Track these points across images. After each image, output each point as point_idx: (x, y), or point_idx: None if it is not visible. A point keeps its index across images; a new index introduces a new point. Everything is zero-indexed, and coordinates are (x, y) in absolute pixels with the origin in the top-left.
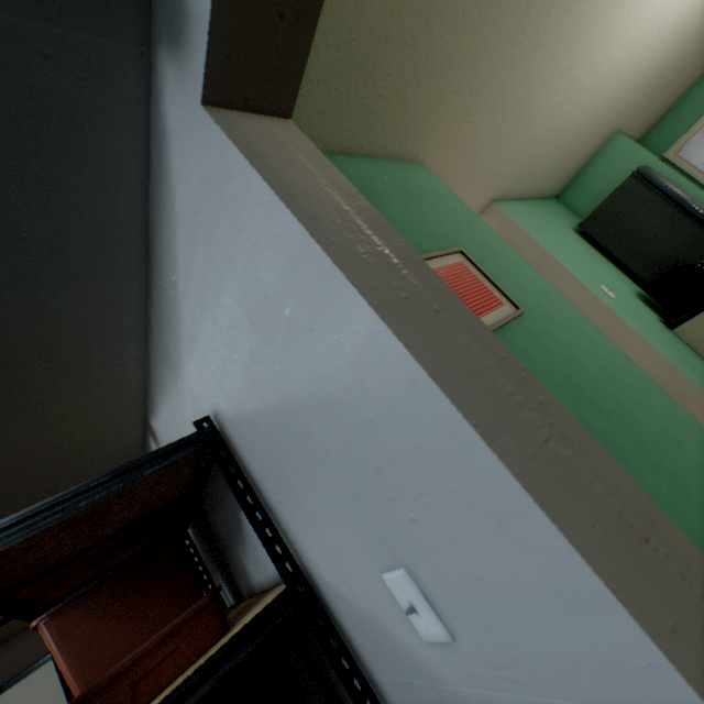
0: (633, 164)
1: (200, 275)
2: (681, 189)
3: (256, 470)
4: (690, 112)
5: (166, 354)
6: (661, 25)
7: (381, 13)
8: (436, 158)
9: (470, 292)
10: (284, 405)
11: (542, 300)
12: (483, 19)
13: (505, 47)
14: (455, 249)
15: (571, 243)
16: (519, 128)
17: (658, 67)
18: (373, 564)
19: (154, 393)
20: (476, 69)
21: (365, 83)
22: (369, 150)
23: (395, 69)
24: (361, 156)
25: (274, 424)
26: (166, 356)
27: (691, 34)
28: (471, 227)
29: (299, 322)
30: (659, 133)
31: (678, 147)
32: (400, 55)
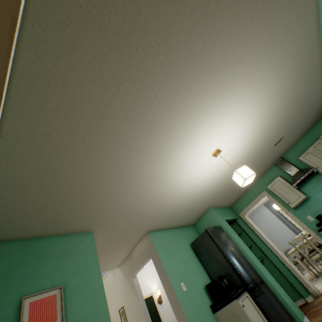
0: (215, 221)
1: None
2: (230, 237)
3: None
4: (245, 201)
5: None
6: (199, 190)
7: (51, 213)
8: (101, 228)
9: (42, 313)
10: None
11: (90, 313)
12: (100, 206)
13: (117, 207)
14: (59, 286)
15: (182, 253)
16: (144, 216)
17: (212, 195)
18: None
19: None
20: (106, 212)
21: (52, 223)
22: (62, 233)
23: (64, 219)
24: (59, 234)
25: None
26: None
27: (221, 188)
28: (87, 267)
29: None
30: (236, 205)
31: (243, 213)
32: (65, 216)
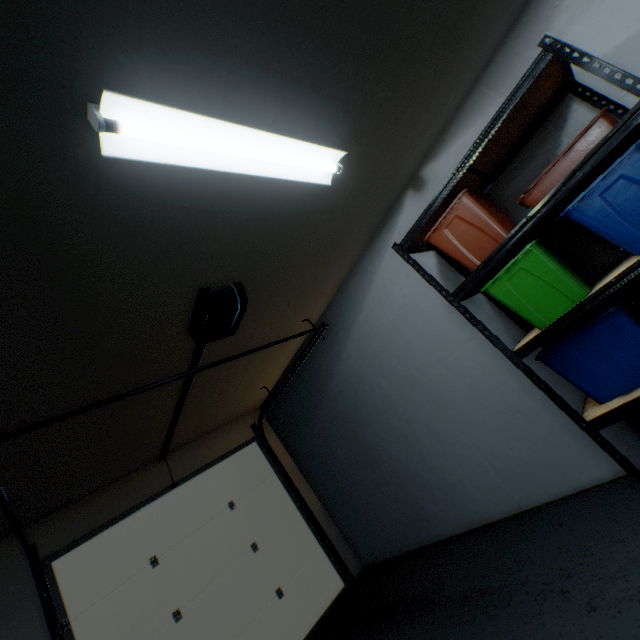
0: None
1: None
2: None
3: (604, 89)
4: None
5: (503, 77)
6: None
7: None
8: None
9: None
10: None
11: None
12: None
13: None
14: None
15: None
16: None
17: None
18: None
19: (452, 132)
20: None
21: None
22: None
23: None
24: None
25: None
26: (502, 79)
27: None
28: None
29: None
30: None
31: None
32: None
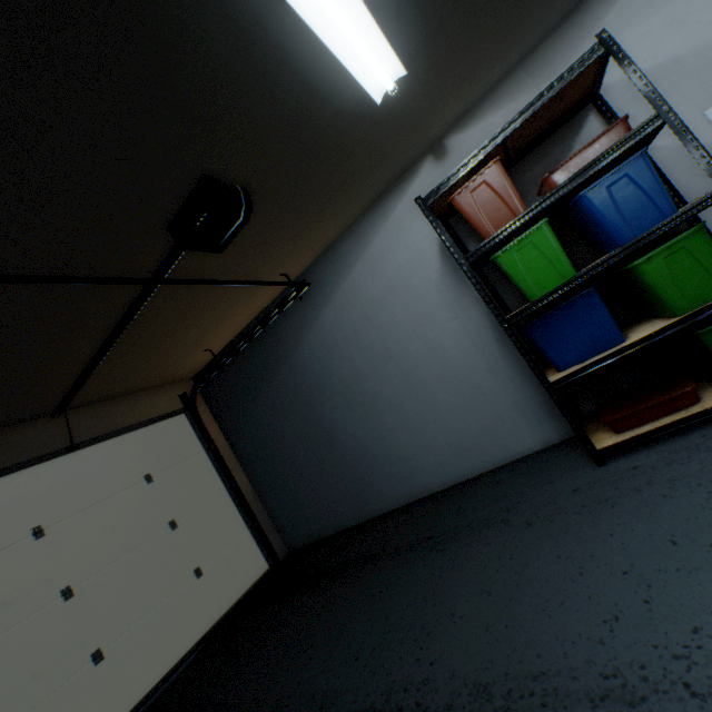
0: None
1: (634, 11)
2: None
3: (616, 109)
4: None
5: (542, 68)
6: None
7: None
8: None
9: None
10: (670, 60)
11: None
12: None
13: None
14: None
15: None
16: None
17: None
18: (696, 114)
19: (484, 108)
20: None
21: None
22: None
23: None
24: None
25: (655, 73)
26: (541, 70)
27: None
28: None
29: (705, 20)
30: None
31: None
32: None
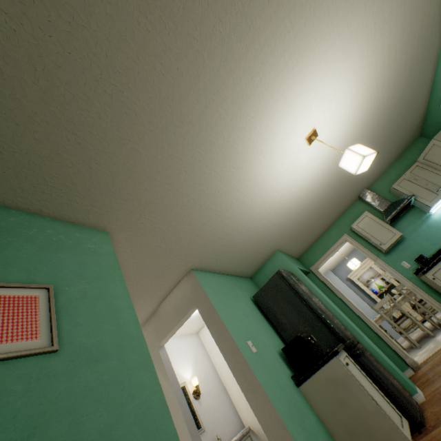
0: (285, 268)
1: None
2: (309, 287)
3: None
4: (318, 250)
5: None
6: (274, 207)
7: (40, 146)
8: (124, 232)
9: (3, 321)
10: None
11: (111, 342)
12: (134, 171)
13: (159, 188)
14: (44, 285)
15: (243, 306)
16: (195, 231)
17: (286, 225)
18: None
19: None
20: (140, 193)
21: (36, 176)
22: (51, 213)
23: (63, 176)
24: (44, 215)
25: None
26: None
27: (298, 215)
28: (102, 275)
29: None
30: (307, 257)
31: (316, 266)
32: (66, 170)
